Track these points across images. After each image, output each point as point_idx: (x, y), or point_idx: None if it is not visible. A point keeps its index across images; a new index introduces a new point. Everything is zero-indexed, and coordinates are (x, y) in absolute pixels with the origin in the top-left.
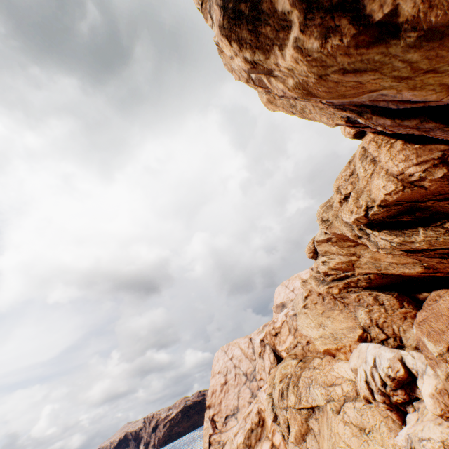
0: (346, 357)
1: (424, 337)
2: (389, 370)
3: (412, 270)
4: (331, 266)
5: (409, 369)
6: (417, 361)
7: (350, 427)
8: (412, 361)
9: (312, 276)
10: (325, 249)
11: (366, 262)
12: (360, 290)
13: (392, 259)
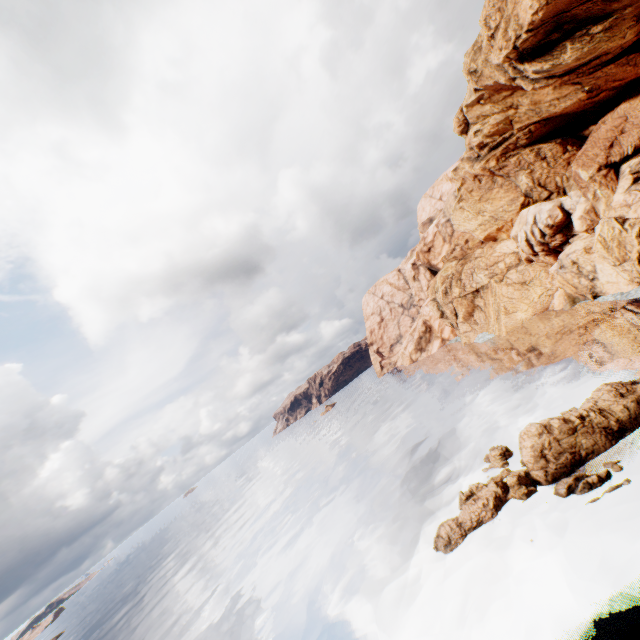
0: (509, 235)
1: (579, 169)
2: (548, 220)
3: (574, 101)
4: (485, 134)
5: (567, 212)
6: (572, 198)
7: (512, 286)
8: (570, 203)
9: (464, 160)
10: (477, 114)
11: (525, 111)
12: (520, 151)
13: (552, 96)
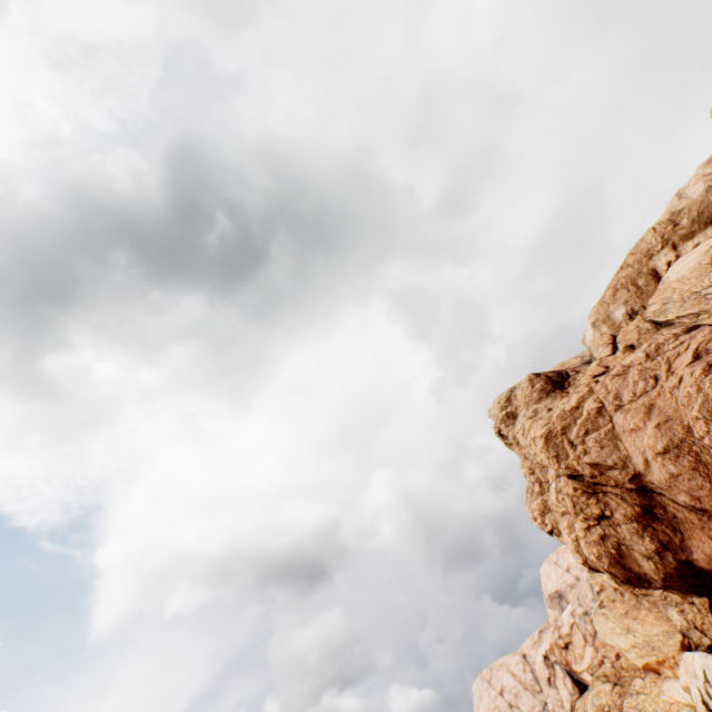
0: (674, 673)
1: None
2: None
3: None
4: None
5: None
6: None
7: None
8: None
9: None
10: None
11: None
12: None
13: None
